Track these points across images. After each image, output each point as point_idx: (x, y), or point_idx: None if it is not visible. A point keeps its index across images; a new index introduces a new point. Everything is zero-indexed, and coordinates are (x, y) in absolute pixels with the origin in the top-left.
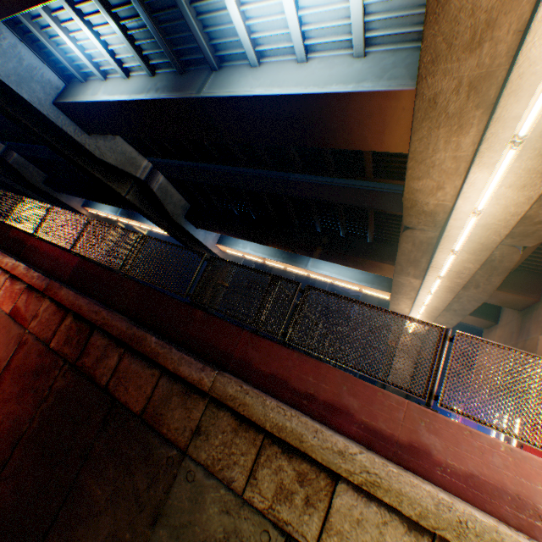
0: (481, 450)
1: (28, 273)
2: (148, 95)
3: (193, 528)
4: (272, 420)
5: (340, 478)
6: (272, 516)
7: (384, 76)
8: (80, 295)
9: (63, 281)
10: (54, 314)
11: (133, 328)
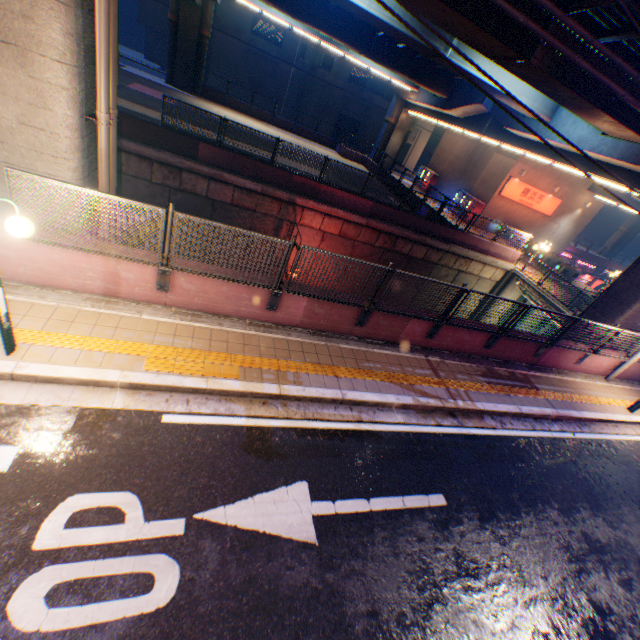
0: (498, 249)
1: (347, 217)
2: (393, 20)
3: (437, 276)
4: (463, 254)
5: (472, 260)
6: (457, 269)
7: (543, 104)
8: (390, 227)
9: (364, 216)
10: (371, 234)
11: (420, 237)
